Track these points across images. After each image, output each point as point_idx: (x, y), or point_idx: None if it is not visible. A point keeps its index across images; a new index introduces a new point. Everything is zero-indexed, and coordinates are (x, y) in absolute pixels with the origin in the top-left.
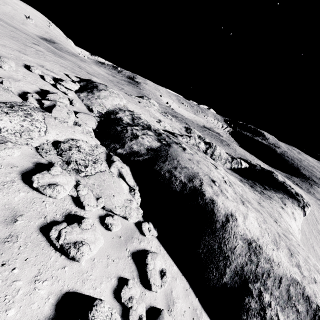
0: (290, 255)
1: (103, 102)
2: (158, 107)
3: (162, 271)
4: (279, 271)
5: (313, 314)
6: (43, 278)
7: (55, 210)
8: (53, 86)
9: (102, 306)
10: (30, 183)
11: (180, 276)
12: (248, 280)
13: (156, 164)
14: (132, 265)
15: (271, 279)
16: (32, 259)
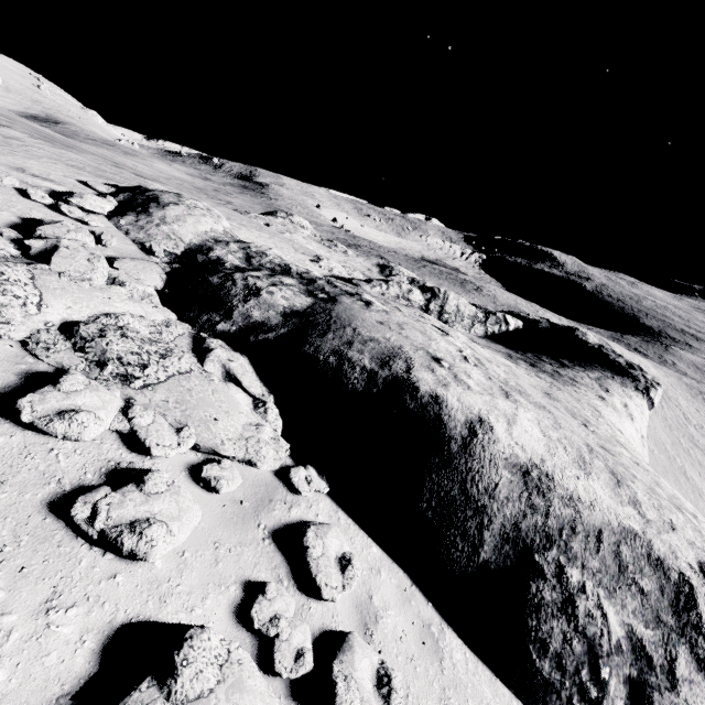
0: (616, 483)
1: (174, 230)
2: (312, 231)
3: (343, 558)
4: (595, 518)
5: (675, 592)
6: (67, 603)
7: (82, 464)
8: (52, 210)
9: (205, 638)
10: (16, 417)
11: (388, 565)
12: (532, 547)
13: (307, 342)
14: (274, 555)
15: (579, 538)
16: (36, 568)
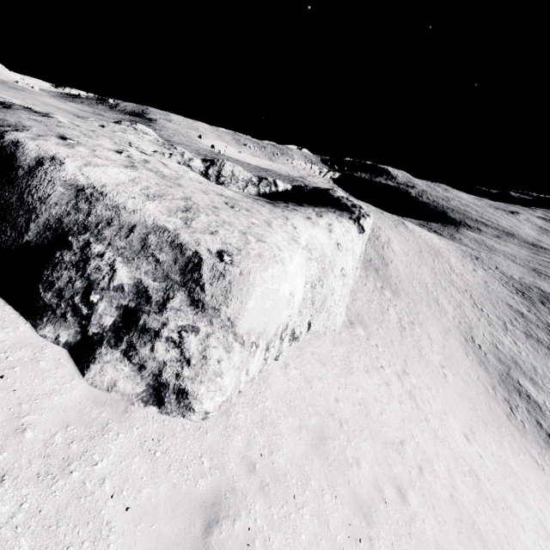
0: (182, 210)
1: None
2: (156, 137)
3: None
4: (133, 218)
5: (186, 262)
6: None
7: None
8: None
9: None
10: None
11: None
12: (69, 233)
13: None
14: None
15: (113, 229)
16: None
